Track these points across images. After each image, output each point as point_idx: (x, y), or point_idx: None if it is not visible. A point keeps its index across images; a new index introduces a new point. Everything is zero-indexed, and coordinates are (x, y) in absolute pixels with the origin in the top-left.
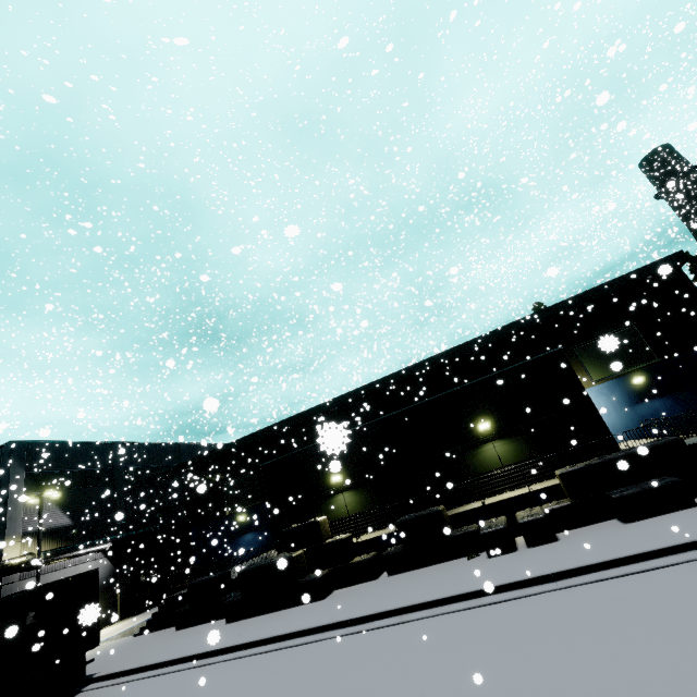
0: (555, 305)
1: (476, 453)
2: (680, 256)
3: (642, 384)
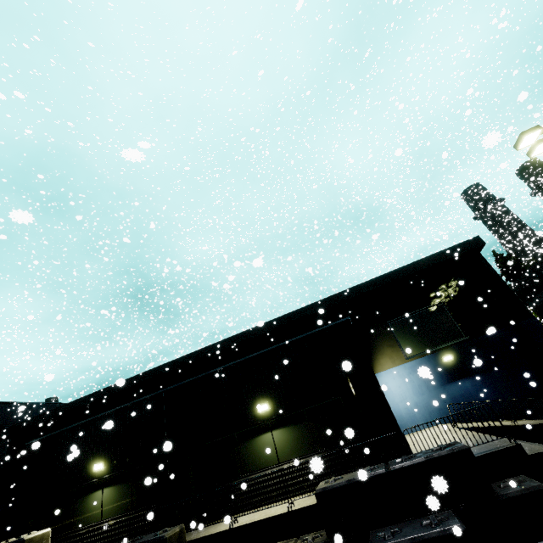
0: (371, 280)
1: (252, 442)
2: (477, 241)
3: (452, 363)
